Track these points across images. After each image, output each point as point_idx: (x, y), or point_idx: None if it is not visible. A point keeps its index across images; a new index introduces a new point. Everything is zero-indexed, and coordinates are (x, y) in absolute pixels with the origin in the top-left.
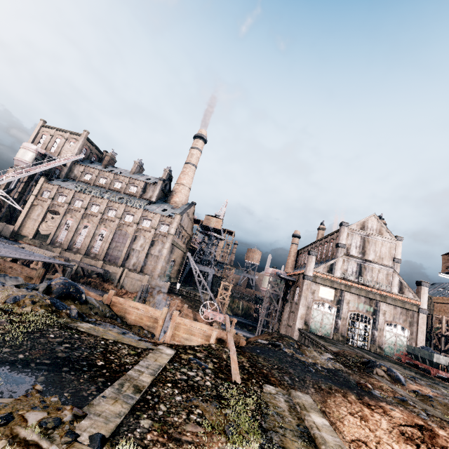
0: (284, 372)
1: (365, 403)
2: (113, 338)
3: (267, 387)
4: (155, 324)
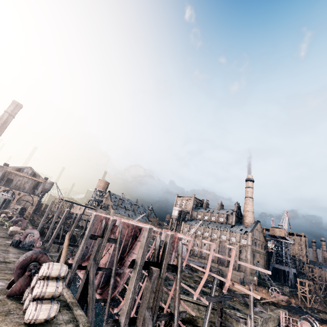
0: (287, 309)
1: (321, 324)
2: (229, 288)
3: (272, 306)
4: (244, 292)
